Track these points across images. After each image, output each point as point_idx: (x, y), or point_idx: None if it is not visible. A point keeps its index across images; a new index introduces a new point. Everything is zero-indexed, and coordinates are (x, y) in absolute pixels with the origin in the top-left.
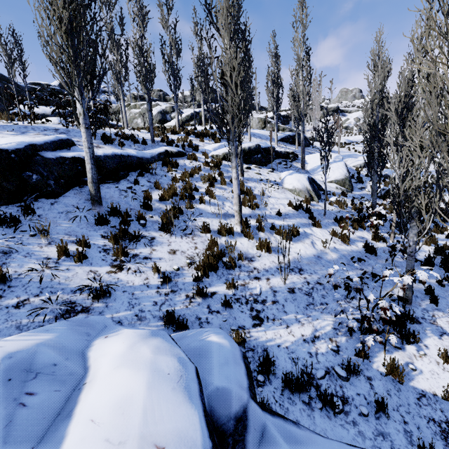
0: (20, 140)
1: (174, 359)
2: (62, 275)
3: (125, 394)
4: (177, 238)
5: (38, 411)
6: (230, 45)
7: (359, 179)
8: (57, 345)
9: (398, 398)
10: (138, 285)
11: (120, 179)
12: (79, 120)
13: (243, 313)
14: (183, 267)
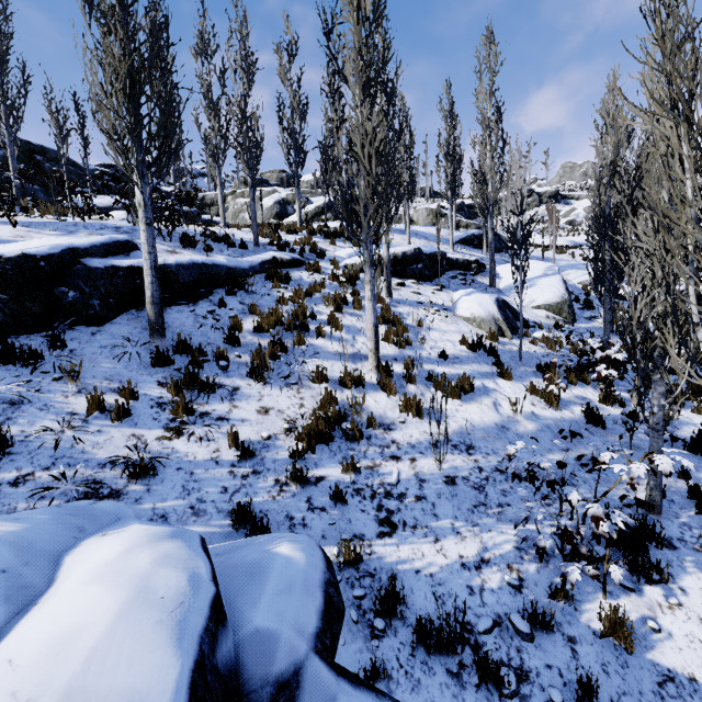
0: (58, 242)
1: (183, 575)
2: (90, 439)
3: (78, 624)
4: (273, 390)
5: None
6: (362, 101)
7: (587, 304)
8: (21, 542)
9: (621, 680)
10: (202, 461)
11: (199, 299)
12: (138, 213)
13: (364, 514)
14: (277, 435)
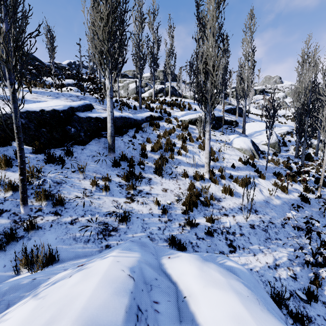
0: (63, 103)
1: (240, 283)
2: (96, 202)
3: (233, 312)
4: (166, 180)
5: (167, 317)
6: (214, 44)
7: (284, 144)
8: (147, 262)
9: None
10: (146, 214)
11: (123, 134)
12: (106, 92)
13: (220, 241)
14: (173, 202)
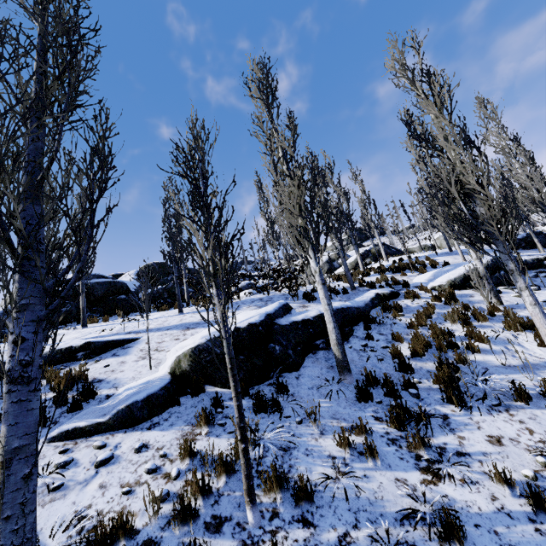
0: (255, 313)
1: None
2: (365, 487)
3: None
4: (482, 415)
5: None
6: (463, 153)
7: None
8: None
9: None
10: (490, 513)
11: (347, 336)
12: (314, 278)
13: None
14: (540, 472)
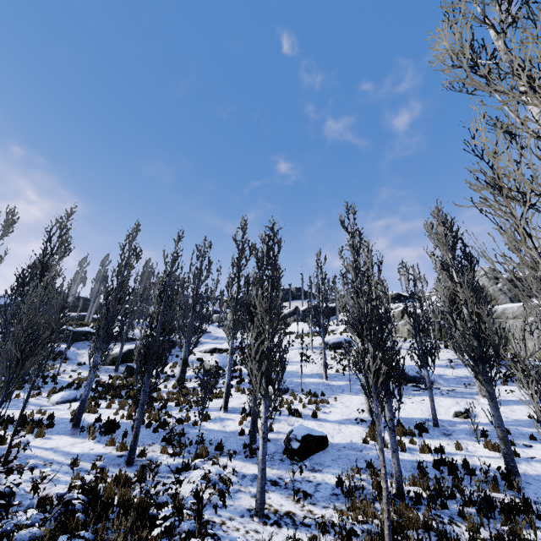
0: None
1: None
2: None
3: None
4: None
5: None
6: None
7: None
8: None
9: None
10: None
11: None
12: None
13: None
14: None
